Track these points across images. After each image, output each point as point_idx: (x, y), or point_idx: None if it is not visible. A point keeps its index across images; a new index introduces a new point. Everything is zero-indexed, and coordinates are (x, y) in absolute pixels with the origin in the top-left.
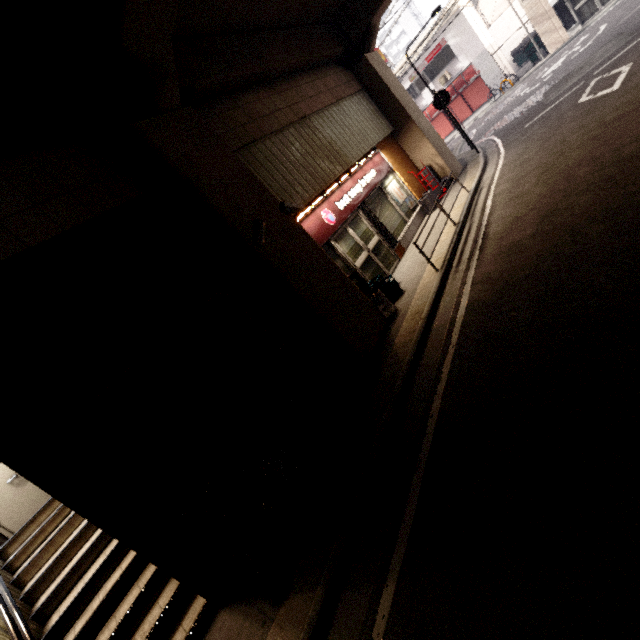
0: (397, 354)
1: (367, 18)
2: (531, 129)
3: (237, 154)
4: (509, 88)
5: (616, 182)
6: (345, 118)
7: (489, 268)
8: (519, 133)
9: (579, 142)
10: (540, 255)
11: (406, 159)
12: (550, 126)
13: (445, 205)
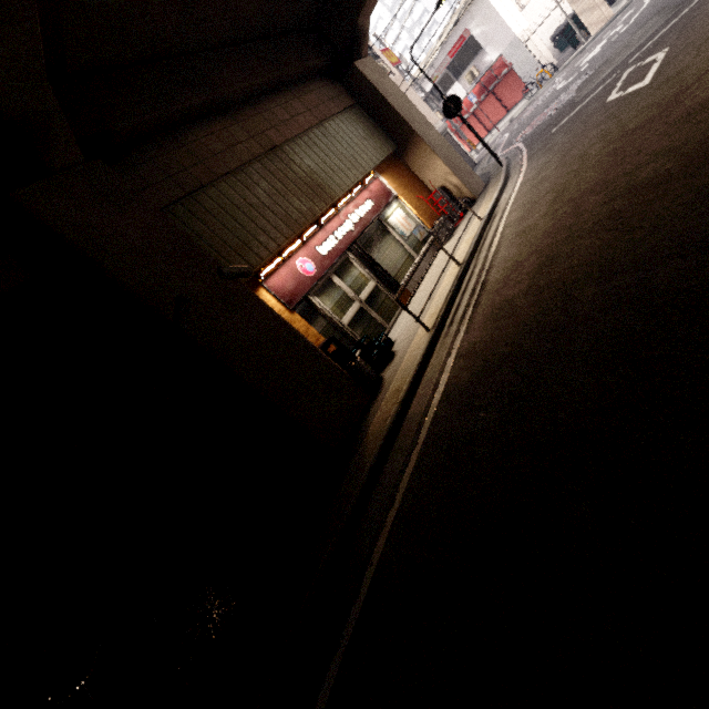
0: (365, 451)
1: (351, 19)
2: (556, 136)
3: (178, 205)
4: (548, 80)
5: (623, 222)
6: (331, 141)
7: (476, 335)
8: (544, 141)
9: (597, 158)
10: (527, 325)
11: (415, 181)
12: (574, 133)
13: (458, 235)
